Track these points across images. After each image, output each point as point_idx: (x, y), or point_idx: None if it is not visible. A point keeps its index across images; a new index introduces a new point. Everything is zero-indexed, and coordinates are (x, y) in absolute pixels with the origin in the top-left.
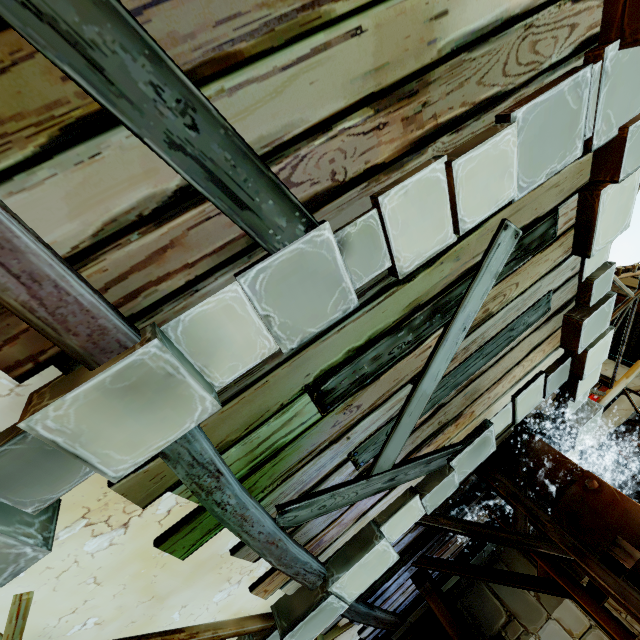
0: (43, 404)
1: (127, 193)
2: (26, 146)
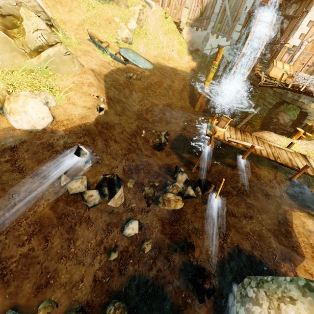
0: (206, 31)
1: (205, 22)
2: (203, 23)
